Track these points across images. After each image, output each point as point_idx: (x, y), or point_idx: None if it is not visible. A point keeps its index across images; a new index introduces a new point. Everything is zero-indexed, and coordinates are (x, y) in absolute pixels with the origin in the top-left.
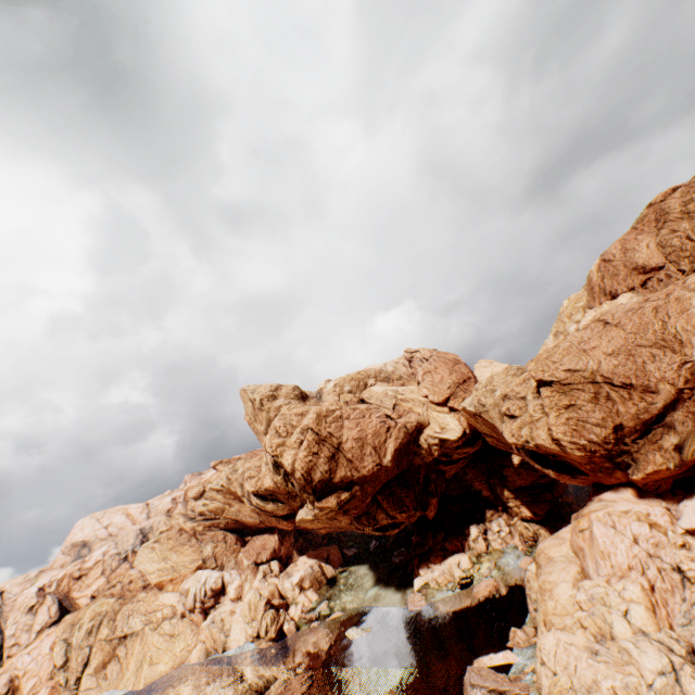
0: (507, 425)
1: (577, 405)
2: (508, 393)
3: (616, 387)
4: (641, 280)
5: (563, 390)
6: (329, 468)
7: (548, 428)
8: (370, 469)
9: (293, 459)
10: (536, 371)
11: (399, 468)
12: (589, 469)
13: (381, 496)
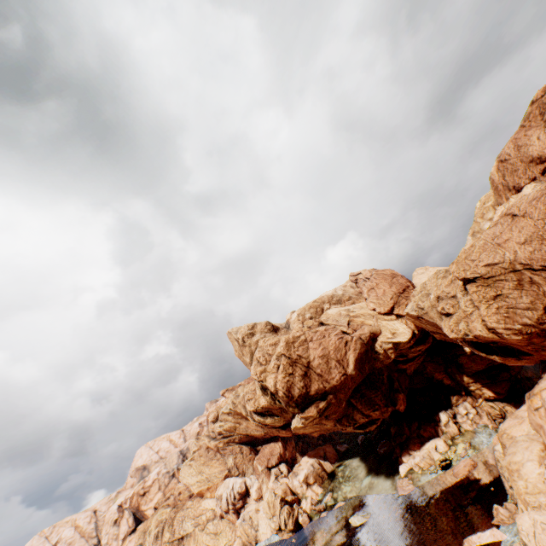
0: (445, 322)
1: (503, 294)
2: (440, 295)
3: (537, 271)
4: (540, 170)
5: (486, 283)
6: (304, 384)
7: (482, 319)
8: (338, 379)
9: (274, 382)
10: (459, 272)
11: (363, 374)
12: (531, 350)
13: (354, 400)
